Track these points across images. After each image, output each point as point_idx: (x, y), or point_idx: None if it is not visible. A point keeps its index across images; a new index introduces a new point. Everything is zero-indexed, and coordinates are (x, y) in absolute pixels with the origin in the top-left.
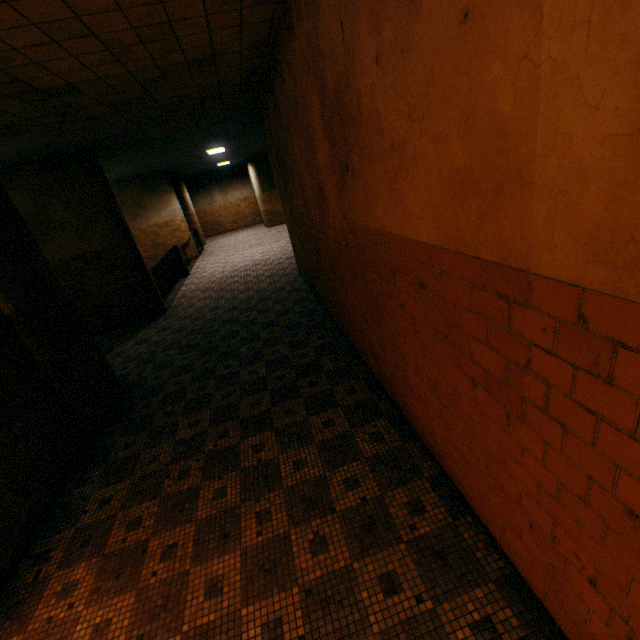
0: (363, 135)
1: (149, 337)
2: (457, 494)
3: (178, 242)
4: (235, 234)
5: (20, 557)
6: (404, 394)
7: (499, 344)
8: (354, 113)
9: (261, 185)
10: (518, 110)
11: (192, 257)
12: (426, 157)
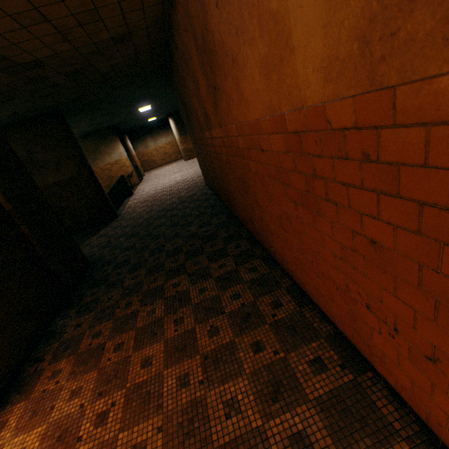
0: (219, 61)
1: (107, 233)
2: (303, 294)
3: (125, 174)
4: (164, 167)
5: (25, 360)
6: (268, 238)
7: (301, 167)
8: (212, 48)
9: (179, 132)
10: (279, 3)
11: (135, 184)
12: (248, 58)
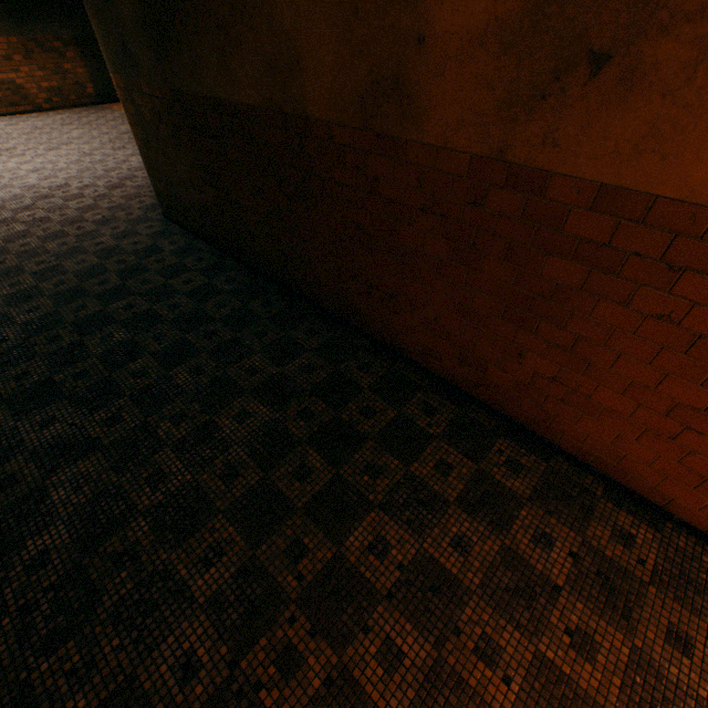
0: None
1: None
2: (639, 503)
3: None
4: None
5: None
6: (552, 409)
7: None
8: None
9: None
10: None
11: None
12: None
